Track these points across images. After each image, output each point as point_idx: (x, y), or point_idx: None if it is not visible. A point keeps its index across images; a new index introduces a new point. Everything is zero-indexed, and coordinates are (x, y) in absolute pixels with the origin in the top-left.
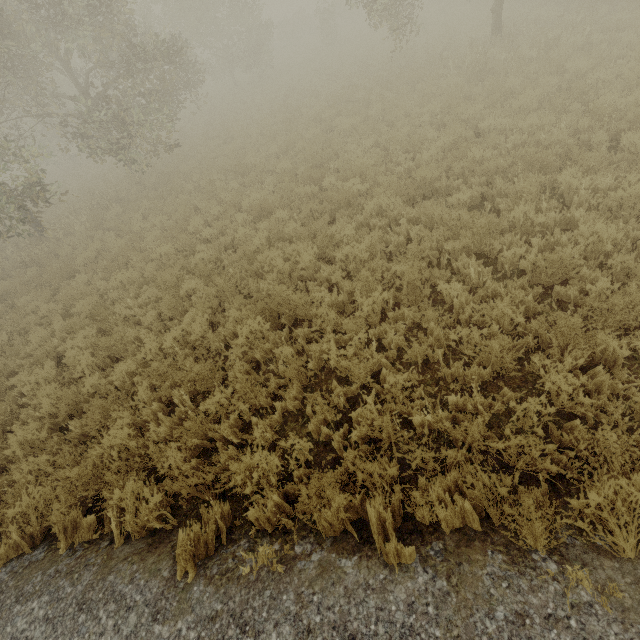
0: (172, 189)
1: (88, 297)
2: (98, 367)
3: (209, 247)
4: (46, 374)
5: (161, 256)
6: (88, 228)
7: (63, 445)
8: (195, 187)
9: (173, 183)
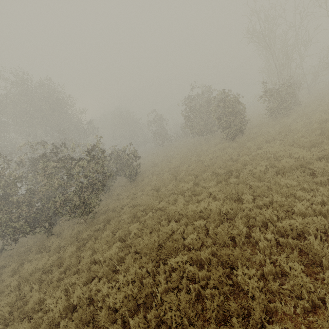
0: None
1: None
2: None
3: None
4: None
5: None
6: None
7: None
8: None
9: None
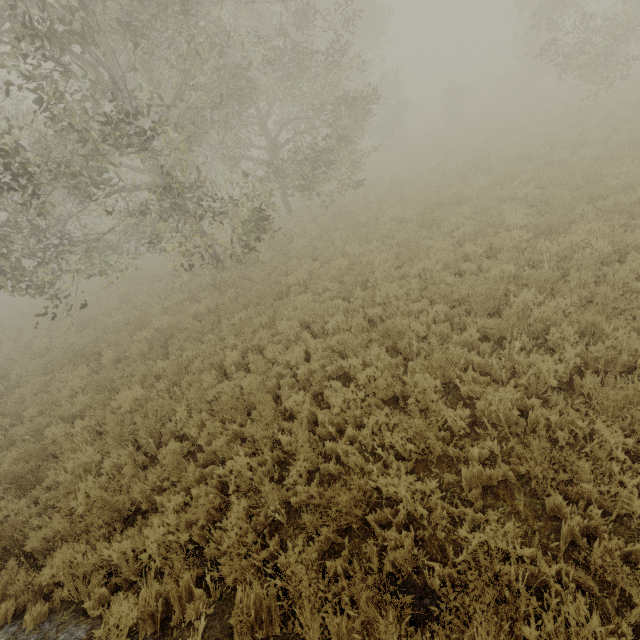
0: (367, 220)
1: (340, 313)
2: (402, 394)
3: (489, 263)
4: (353, 395)
5: (401, 277)
6: (274, 256)
7: (460, 506)
8: (390, 220)
9: (365, 216)
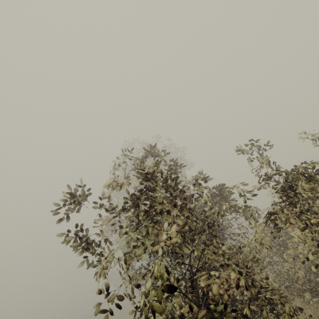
0: None
1: None
2: None
3: None
4: None
5: None
6: None
7: None
8: None
9: None
